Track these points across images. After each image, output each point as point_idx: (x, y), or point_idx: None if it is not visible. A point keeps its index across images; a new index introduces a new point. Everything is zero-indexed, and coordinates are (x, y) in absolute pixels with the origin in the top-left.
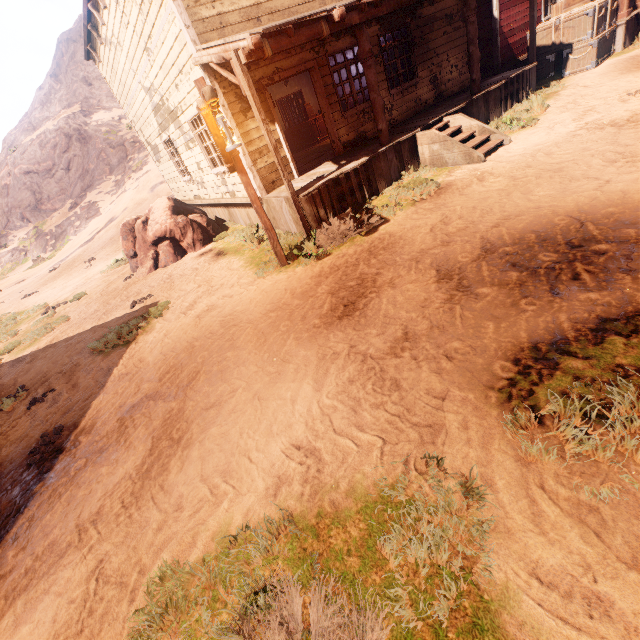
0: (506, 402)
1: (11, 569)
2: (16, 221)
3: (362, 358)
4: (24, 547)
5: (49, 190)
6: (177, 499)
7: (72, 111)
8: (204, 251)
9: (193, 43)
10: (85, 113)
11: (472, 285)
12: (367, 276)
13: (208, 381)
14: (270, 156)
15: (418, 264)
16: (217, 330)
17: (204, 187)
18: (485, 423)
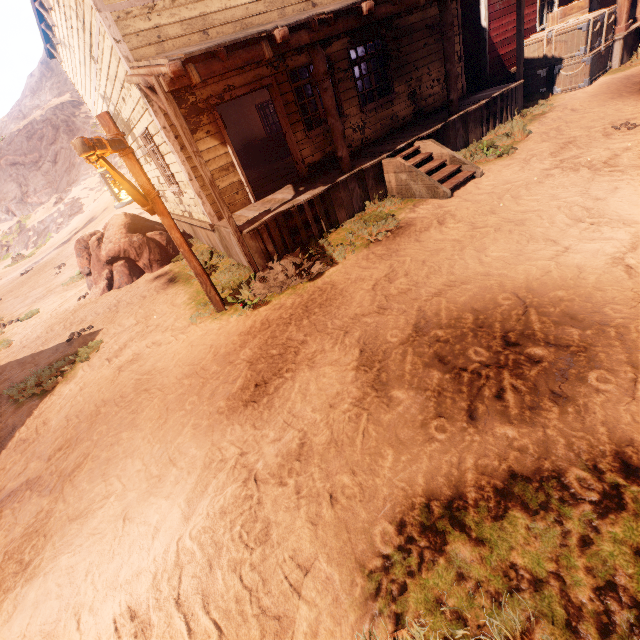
0: (372, 598)
1: None
2: (1, 214)
3: (246, 476)
4: None
5: (35, 183)
6: None
7: (61, 101)
8: (160, 273)
9: (125, 59)
10: (74, 104)
11: (390, 382)
12: (292, 343)
13: (90, 473)
14: (222, 180)
15: (346, 336)
16: (128, 393)
17: (167, 201)
18: (338, 632)
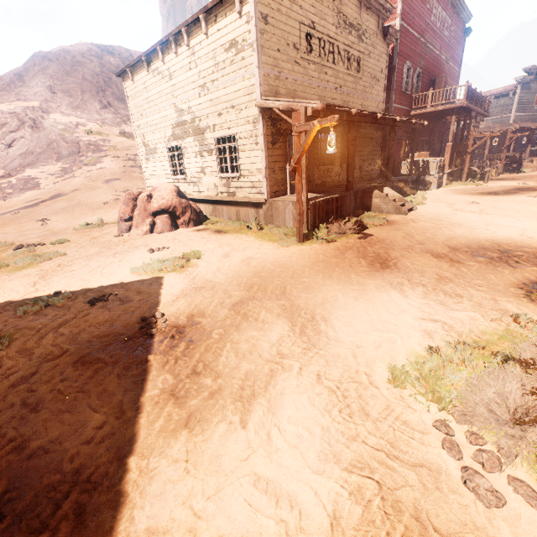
0: (532, 301)
1: (219, 388)
2: None
3: (422, 285)
4: (217, 376)
5: None
6: (351, 343)
7: (30, 105)
8: (198, 229)
9: (260, 94)
10: (44, 110)
11: (460, 261)
12: (380, 252)
13: (302, 292)
14: (278, 175)
15: (413, 250)
16: (274, 269)
17: (197, 186)
18: (530, 308)
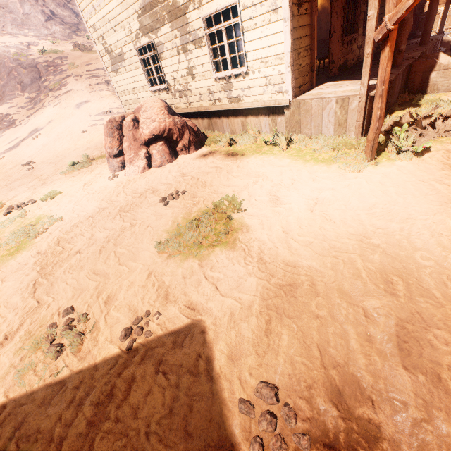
0: None
1: None
2: None
3: None
4: None
5: None
6: None
7: None
8: (202, 153)
9: None
10: None
11: None
12: None
13: None
14: (303, 60)
15: None
16: (383, 224)
17: (185, 95)
18: None
